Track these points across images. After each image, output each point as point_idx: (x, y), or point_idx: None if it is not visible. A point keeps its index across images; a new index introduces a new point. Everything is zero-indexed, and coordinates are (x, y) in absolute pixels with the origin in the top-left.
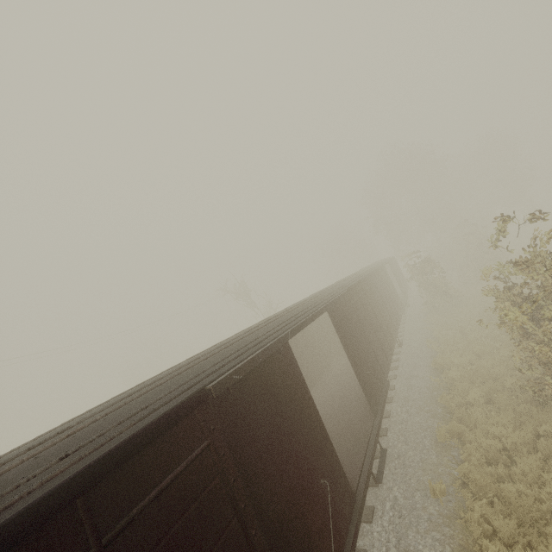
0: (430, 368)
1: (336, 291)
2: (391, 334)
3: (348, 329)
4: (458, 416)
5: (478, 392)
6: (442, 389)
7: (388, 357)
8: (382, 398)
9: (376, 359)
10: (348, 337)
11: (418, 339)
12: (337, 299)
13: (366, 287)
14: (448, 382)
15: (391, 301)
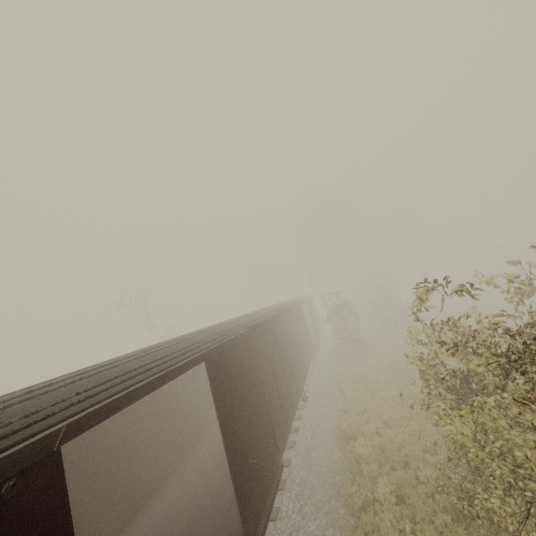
0: (335, 435)
1: (235, 327)
2: (296, 386)
3: (237, 388)
4: (365, 528)
5: (388, 483)
6: (346, 471)
7: (288, 421)
8: (268, 502)
9: (271, 429)
10: (234, 403)
11: (325, 391)
12: (228, 343)
13: (276, 326)
14: (353, 459)
15: (302, 344)
